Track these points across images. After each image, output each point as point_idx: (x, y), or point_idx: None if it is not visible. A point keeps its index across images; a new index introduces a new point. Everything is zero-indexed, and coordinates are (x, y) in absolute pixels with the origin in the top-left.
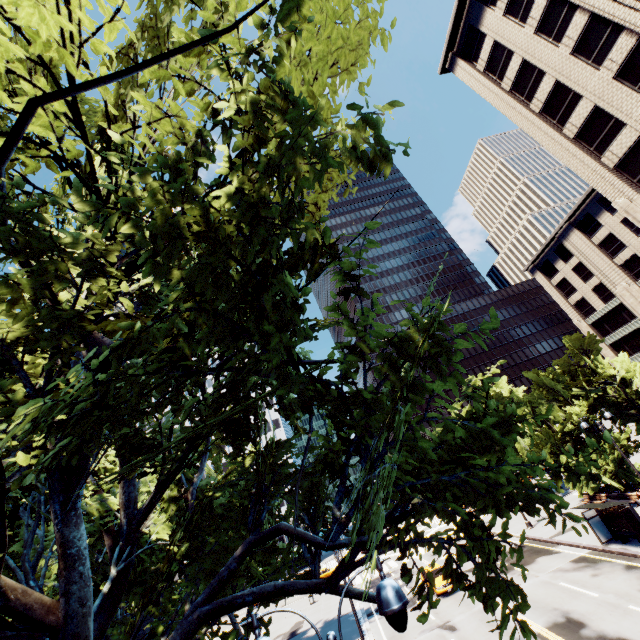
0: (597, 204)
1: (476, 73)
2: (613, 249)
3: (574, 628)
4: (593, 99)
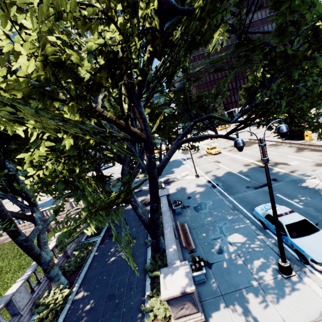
0: None
1: None
2: None
3: None
4: None
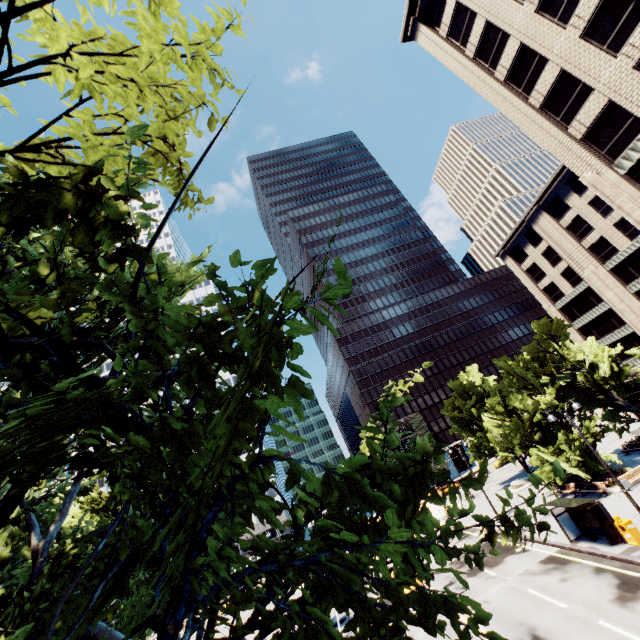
0: (565, 186)
1: (439, 39)
2: (581, 232)
3: None
4: (559, 62)
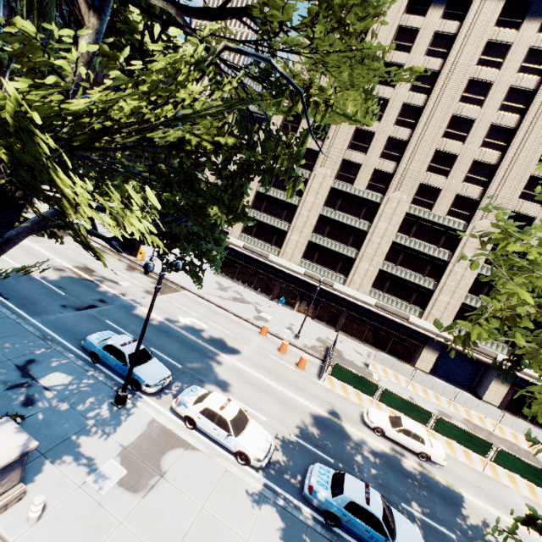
0: None
1: None
2: None
3: (90, 271)
4: None
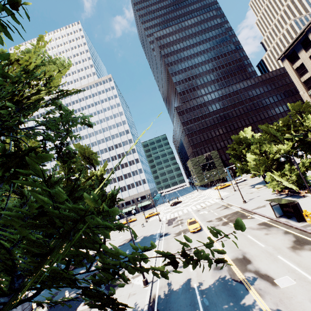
0: None
1: None
2: None
3: (245, 263)
4: None
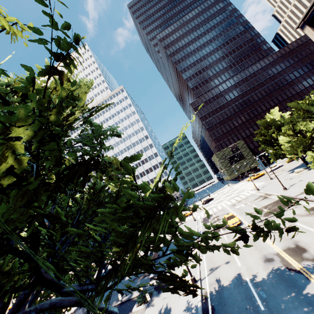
0: None
1: None
2: None
3: (299, 252)
4: None
